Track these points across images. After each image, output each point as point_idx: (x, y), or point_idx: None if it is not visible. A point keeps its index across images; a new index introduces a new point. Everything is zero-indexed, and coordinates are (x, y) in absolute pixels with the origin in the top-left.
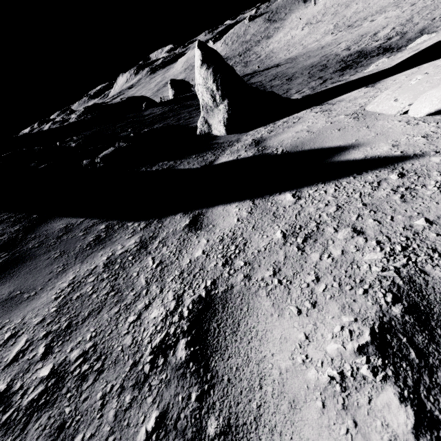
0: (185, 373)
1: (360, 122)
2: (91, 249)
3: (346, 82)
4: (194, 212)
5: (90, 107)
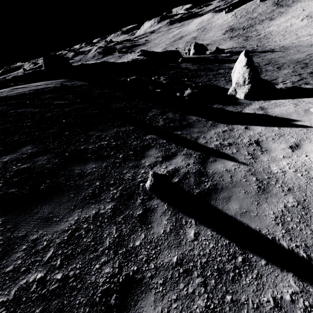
0: (256, 146)
1: (305, 114)
2: (213, 127)
3: (312, 88)
4: (245, 126)
5: (145, 51)
